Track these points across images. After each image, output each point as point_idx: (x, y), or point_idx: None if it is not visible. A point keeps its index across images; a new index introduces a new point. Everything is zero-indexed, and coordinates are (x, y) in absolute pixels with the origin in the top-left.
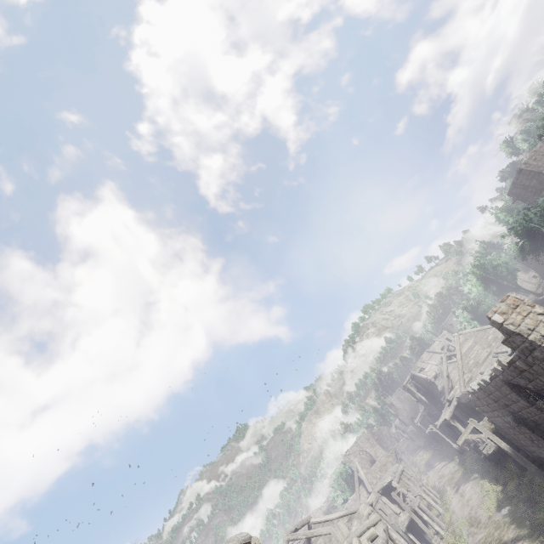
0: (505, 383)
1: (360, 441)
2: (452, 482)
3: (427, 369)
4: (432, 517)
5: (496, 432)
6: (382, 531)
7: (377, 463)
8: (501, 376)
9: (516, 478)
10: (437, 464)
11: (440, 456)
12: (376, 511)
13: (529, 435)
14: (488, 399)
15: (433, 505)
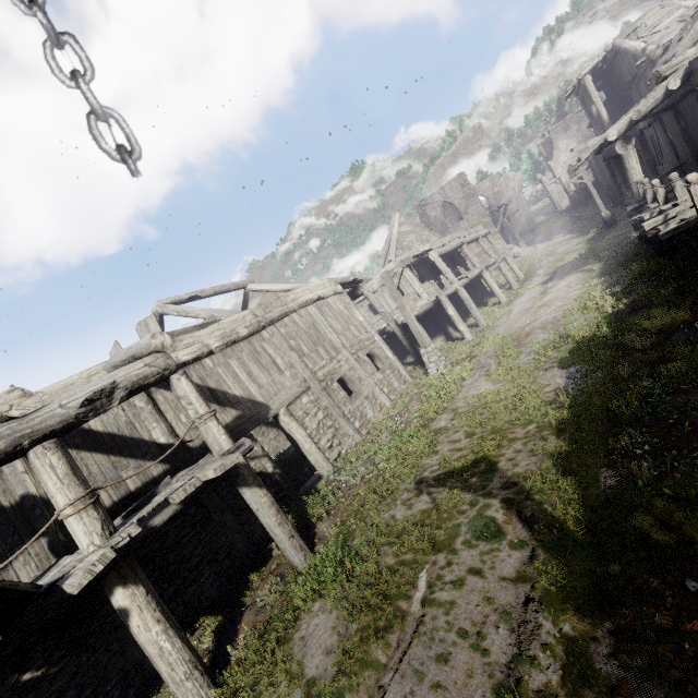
0: None
1: (449, 188)
2: (554, 266)
3: (662, 26)
4: (471, 310)
5: None
6: (82, 395)
7: (463, 223)
8: None
9: (690, 306)
10: (559, 237)
11: (574, 226)
12: (360, 291)
13: None
14: None
15: (495, 291)
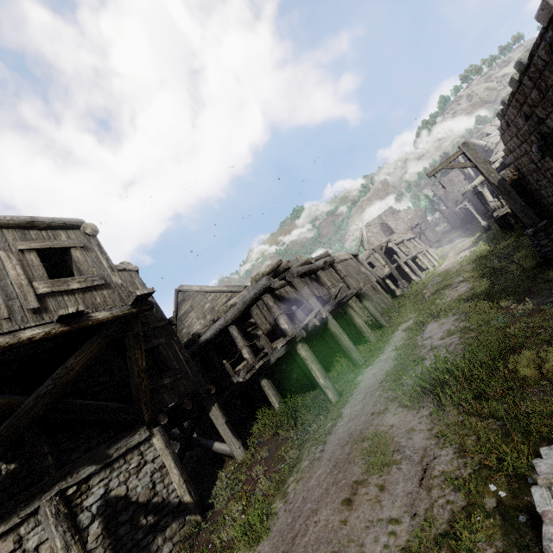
0: (550, 53)
1: (384, 215)
2: (458, 251)
3: (493, 134)
4: (416, 271)
5: (517, 184)
6: (322, 262)
7: (395, 235)
8: (550, 30)
9: (514, 239)
10: (457, 240)
11: (466, 234)
12: (359, 260)
13: (551, 173)
14: (519, 118)
15: (426, 265)
